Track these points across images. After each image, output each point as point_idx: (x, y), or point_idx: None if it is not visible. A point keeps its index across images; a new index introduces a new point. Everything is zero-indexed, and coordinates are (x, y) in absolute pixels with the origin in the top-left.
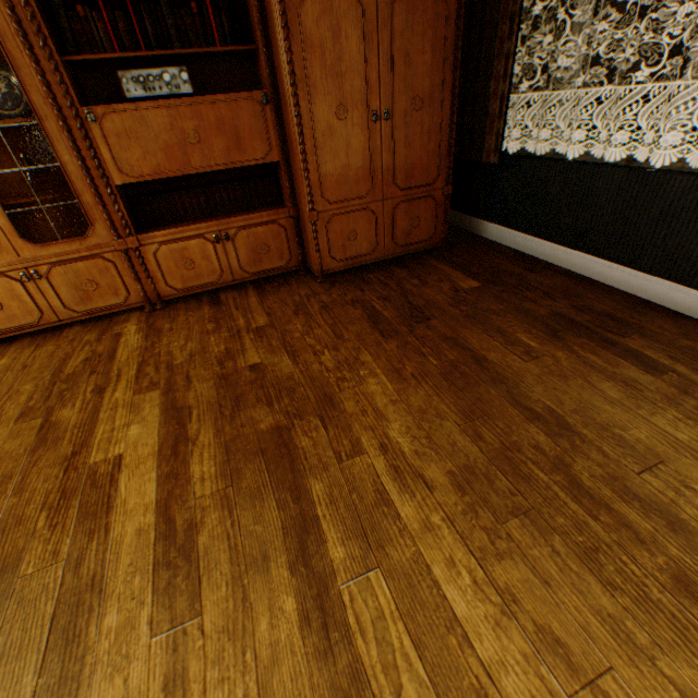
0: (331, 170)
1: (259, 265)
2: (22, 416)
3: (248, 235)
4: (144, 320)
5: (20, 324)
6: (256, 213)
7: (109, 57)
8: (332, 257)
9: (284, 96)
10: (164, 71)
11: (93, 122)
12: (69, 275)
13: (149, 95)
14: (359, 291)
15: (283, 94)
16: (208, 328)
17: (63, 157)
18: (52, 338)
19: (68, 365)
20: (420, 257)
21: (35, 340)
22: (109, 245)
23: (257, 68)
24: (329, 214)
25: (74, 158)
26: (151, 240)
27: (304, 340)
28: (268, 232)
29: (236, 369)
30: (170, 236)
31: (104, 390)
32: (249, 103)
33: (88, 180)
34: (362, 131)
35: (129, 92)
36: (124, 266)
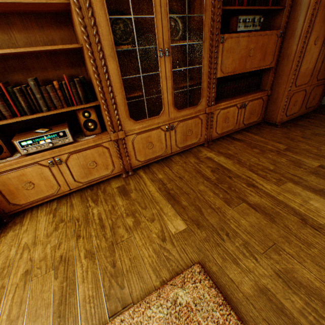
0: (301, 70)
1: (248, 120)
2: (227, 203)
3: (250, 104)
4: (209, 150)
5: (155, 155)
6: (255, 93)
7: (236, 8)
8: (285, 114)
9: (293, 32)
10: (253, 17)
11: (221, 43)
12: (183, 127)
13: (244, 29)
14: (307, 130)
15: (292, 31)
16: (257, 151)
17: (203, 62)
18: (170, 162)
19: (206, 175)
20: (309, 114)
21: (160, 164)
22: (202, 110)
23: (270, 20)
24: (293, 92)
25: (207, 62)
26: (218, 107)
27: (324, 153)
28: (257, 103)
29: (312, 168)
30: (225, 105)
31: (254, 185)
32: (274, 36)
33: (208, 74)
34: (317, 50)
35: (238, 27)
36: (204, 122)
